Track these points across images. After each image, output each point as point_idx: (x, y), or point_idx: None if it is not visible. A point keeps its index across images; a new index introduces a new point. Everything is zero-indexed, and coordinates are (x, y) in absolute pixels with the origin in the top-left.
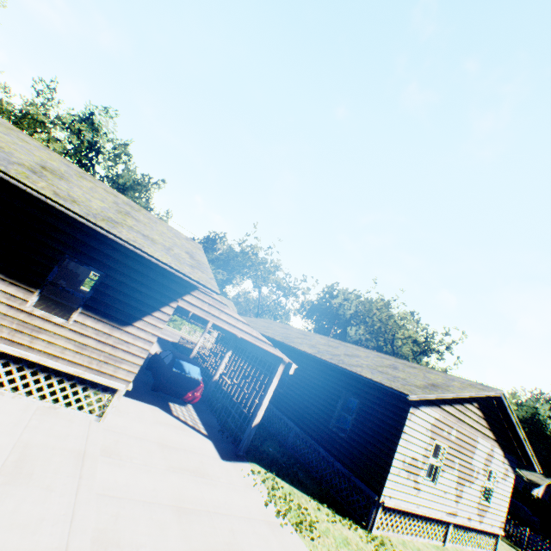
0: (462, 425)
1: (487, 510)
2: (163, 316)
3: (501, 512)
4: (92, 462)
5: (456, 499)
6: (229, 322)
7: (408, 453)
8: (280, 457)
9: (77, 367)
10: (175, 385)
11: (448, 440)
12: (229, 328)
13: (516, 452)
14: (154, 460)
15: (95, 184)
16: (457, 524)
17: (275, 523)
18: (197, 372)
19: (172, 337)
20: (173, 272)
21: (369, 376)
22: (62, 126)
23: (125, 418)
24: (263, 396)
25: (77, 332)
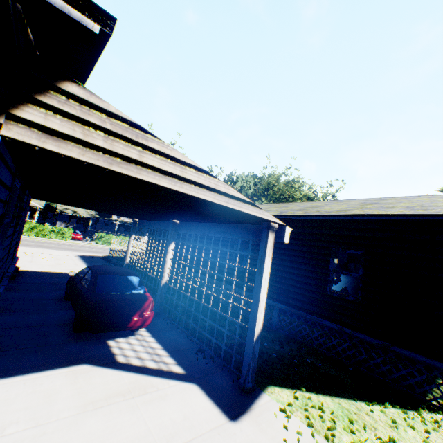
0: None
1: None
2: None
3: None
4: None
5: None
6: (167, 172)
7: None
8: (281, 350)
9: None
10: (107, 315)
11: None
12: (171, 185)
13: None
14: None
15: None
16: None
17: None
18: (137, 283)
19: (102, 252)
20: None
21: (394, 213)
22: None
23: None
24: (256, 289)
25: None
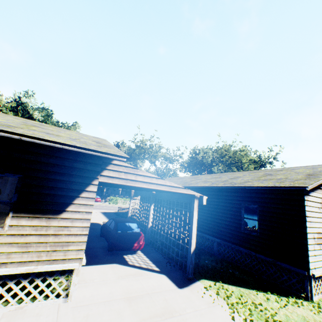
0: None
1: None
2: (89, 195)
3: None
4: None
5: None
6: (145, 181)
7: (314, 230)
8: (215, 265)
9: (27, 265)
10: (123, 242)
11: None
12: (147, 186)
13: None
14: (125, 320)
15: (5, 116)
16: None
17: None
18: (135, 227)
19: (113, 209)
20: (80, 151)
21: (263, 185)
22: (0, 108)
23: (91, 287)
24: (191, 228)
25: (15, 235)
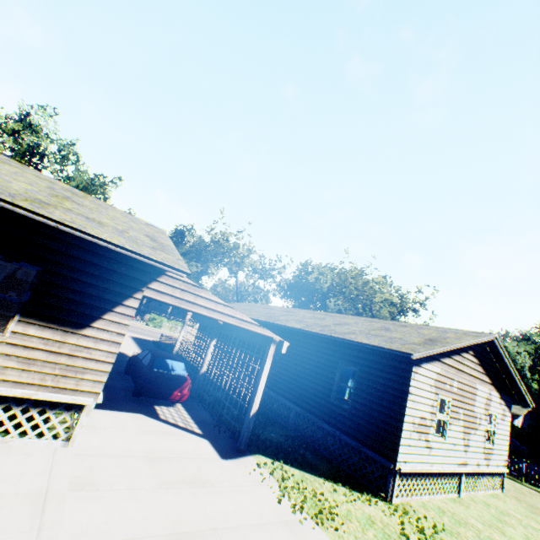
0: (462, 375)
1: (492, 453)
2: (127, 311)
3: (503, 451)
4: (57, 503)
5: (465, 449)
6: (207, 307)
7: (416, 413)
8: (284, 441)
9: (25, 387)
10: (158, 386)
11: (451, 392)
12: (208, 313)
13: (510, 391)
14: (141, 479)
15: (22, 170)
16: (468, 473)
17: (293, 520)
18: (181, 368)
19: (153, 336)
20: (128, 255)
21: (366, 341)
22: None
23: (101, 436)
24: (258, 381)
25: (18, 346)
